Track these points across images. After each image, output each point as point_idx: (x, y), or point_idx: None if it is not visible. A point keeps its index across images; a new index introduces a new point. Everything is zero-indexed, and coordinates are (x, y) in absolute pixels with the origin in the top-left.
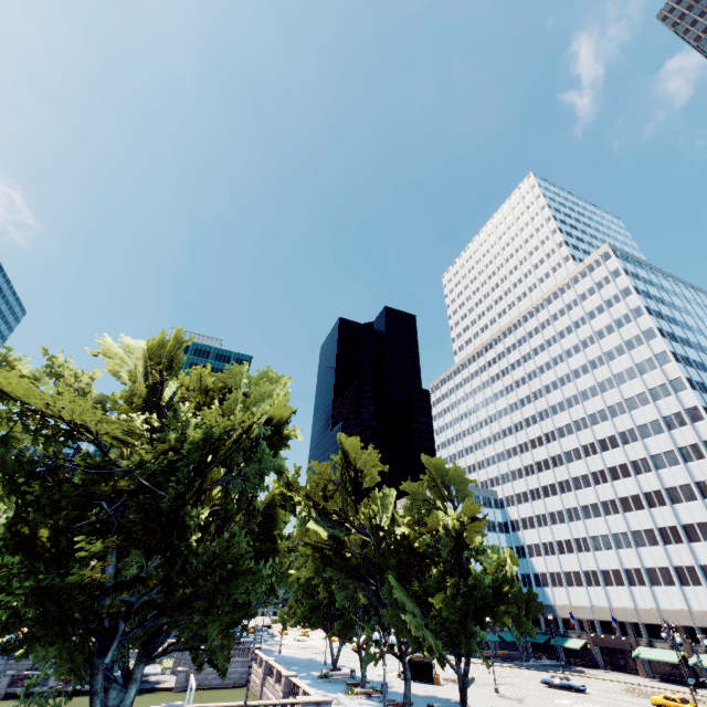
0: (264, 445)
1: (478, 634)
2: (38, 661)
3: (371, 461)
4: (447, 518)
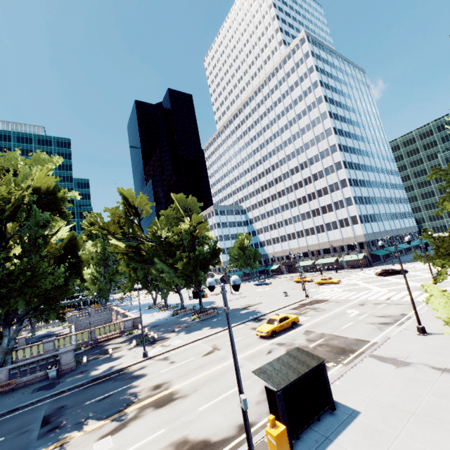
0: (35, 205)
1: (200, 274)
2: None
3: (144, 202)
4: (185, 226)
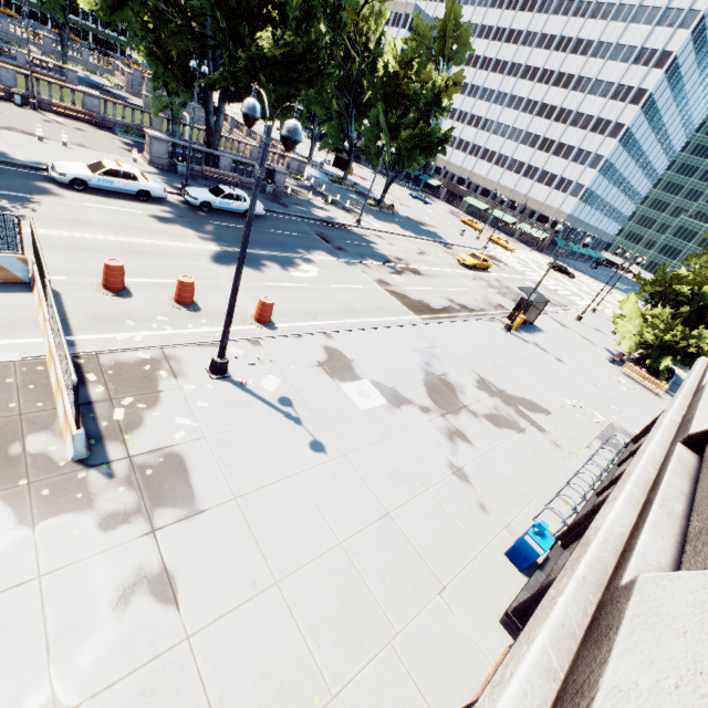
0: None
1: (418, 162)
2: (154, 73)
3: None
4: (439, 78)
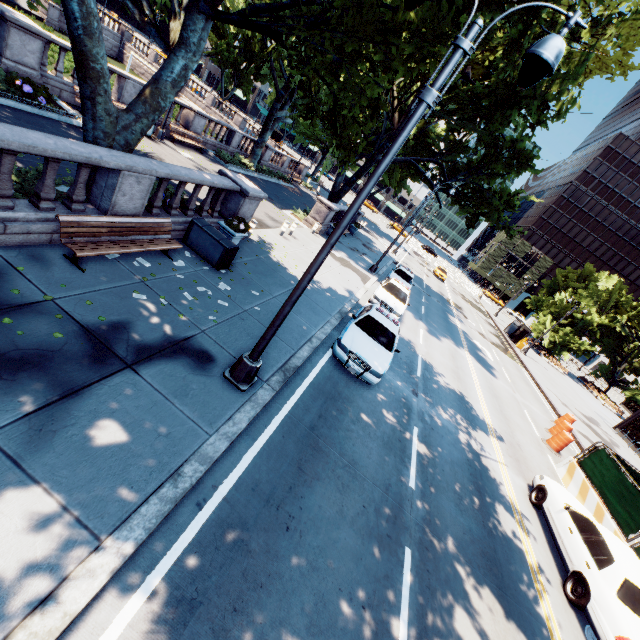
0: None
1: (408, 189)
2: None
3: None
4: (439, 128)
